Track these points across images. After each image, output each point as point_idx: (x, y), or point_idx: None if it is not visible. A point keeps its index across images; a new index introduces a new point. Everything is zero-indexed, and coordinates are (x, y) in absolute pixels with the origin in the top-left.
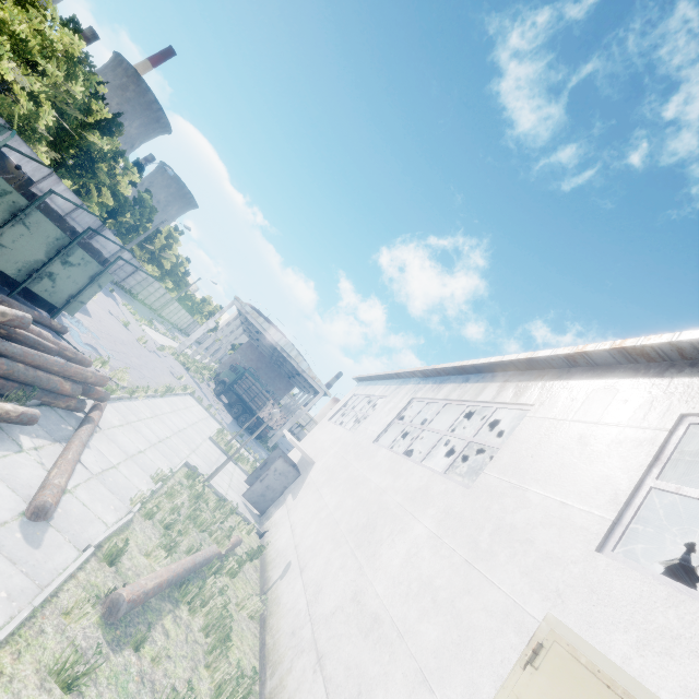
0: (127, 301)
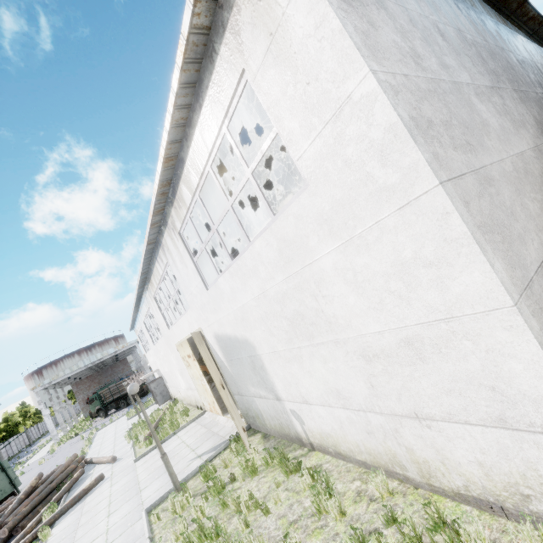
0: None
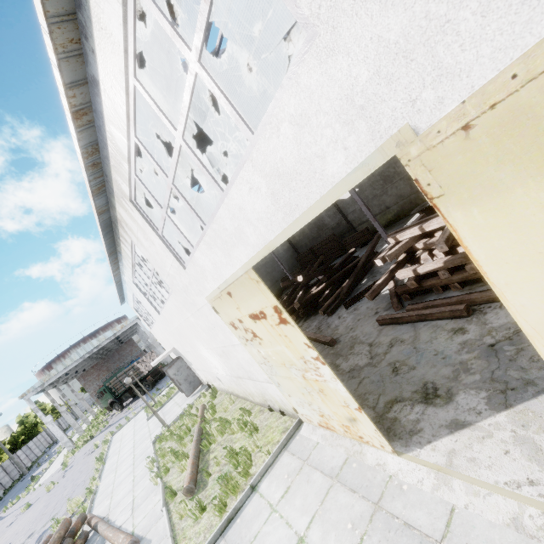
0: (2, 508)
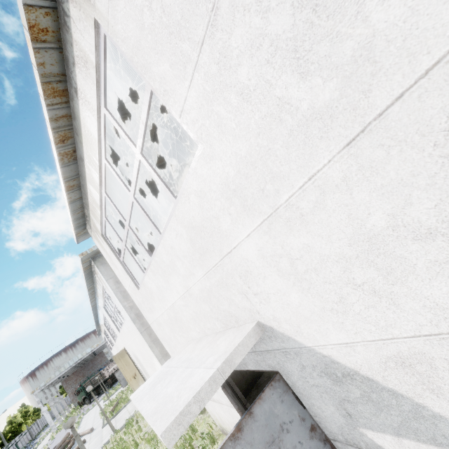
0: None
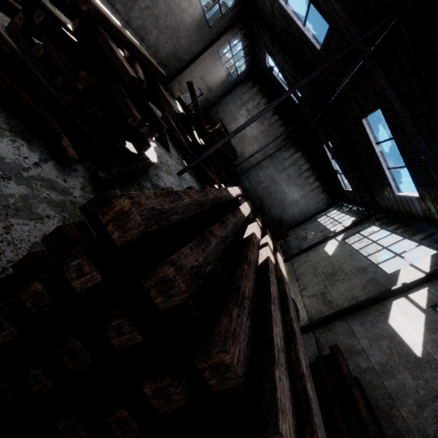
0: None
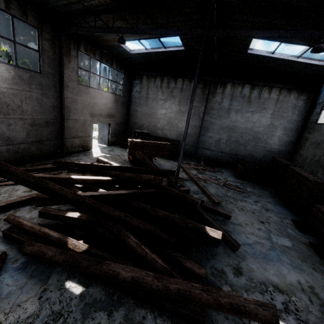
0: None
